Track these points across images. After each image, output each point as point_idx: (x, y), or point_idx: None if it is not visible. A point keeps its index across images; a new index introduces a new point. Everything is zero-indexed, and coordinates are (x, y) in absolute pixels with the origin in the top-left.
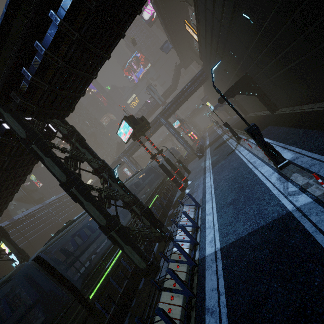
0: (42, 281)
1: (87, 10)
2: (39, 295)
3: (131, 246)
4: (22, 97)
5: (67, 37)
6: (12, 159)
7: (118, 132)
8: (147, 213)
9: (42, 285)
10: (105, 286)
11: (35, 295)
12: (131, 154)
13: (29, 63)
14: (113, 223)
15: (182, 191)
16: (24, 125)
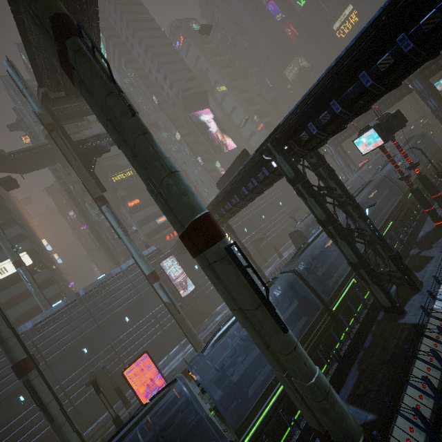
0: (299, 288)
1: (409, 63)
2: (293, 294)
3: (380, 287)
4: (298, 145)
5: (370, 92)
6: (267, 186)
7: (356, 141)
8: (395, 258)
9: (298, 290)
10: (342, 305)
11: (289, 293)
12: (341, 142)
13: (315, 115)
14: (366, 264)
15: (440, 228)
16: (294, 168)
